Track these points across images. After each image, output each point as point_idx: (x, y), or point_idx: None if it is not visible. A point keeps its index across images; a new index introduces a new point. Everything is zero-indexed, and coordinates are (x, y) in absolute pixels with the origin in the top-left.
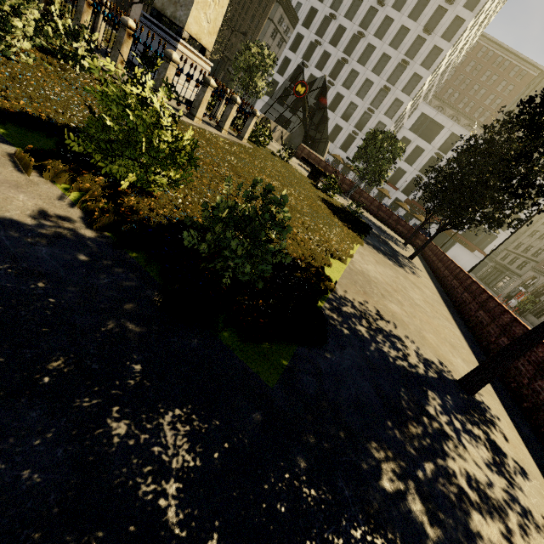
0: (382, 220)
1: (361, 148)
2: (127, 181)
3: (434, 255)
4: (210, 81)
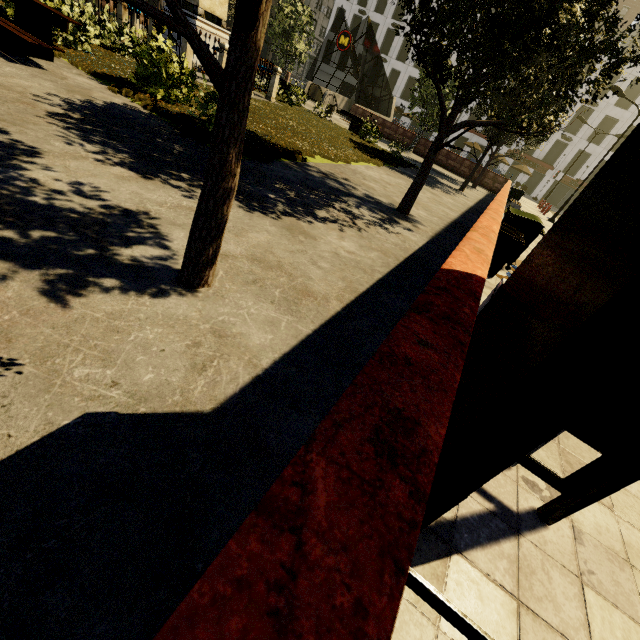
0: (454, 170)
1: (414, 90)
2: (160, 96)
3: None
4: (224, 46)
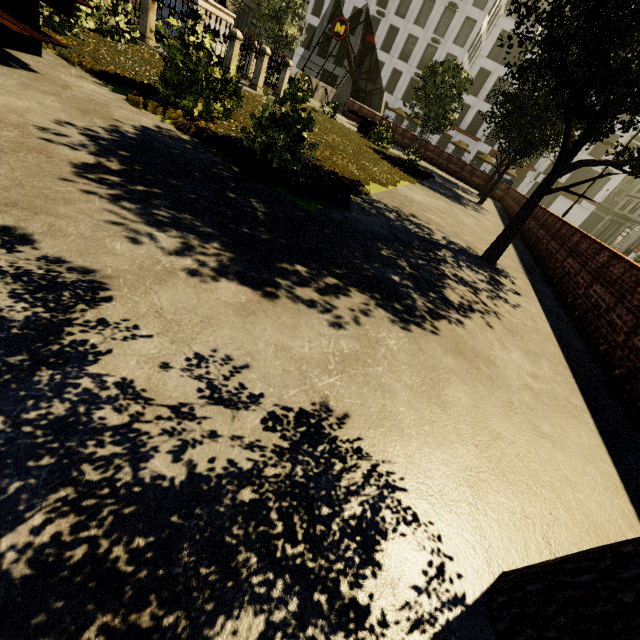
0: (454, 174)
1: (419, 88)
2: (197, 111)
3: (513, 200)
4: (236, 33)
